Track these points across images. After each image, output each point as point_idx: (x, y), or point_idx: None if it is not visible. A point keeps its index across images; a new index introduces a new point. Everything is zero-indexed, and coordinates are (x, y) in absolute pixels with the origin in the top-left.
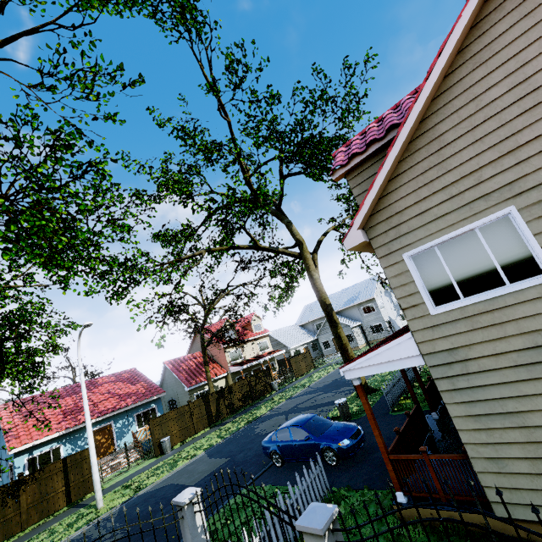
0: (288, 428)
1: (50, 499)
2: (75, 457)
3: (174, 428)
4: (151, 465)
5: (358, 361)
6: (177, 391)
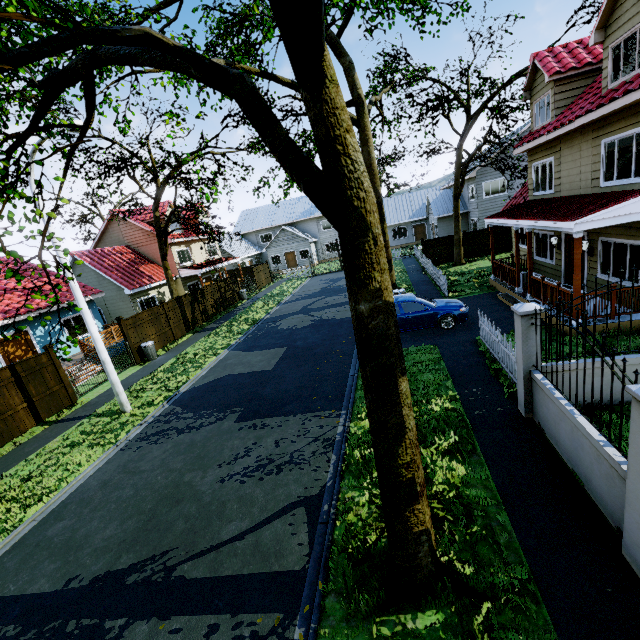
0: (397, 303)
1: (7, 419)
2: (29, 365)
3: (151, 332)
4: (145, 371)
5: (597, 214)
6: (104, 296)
